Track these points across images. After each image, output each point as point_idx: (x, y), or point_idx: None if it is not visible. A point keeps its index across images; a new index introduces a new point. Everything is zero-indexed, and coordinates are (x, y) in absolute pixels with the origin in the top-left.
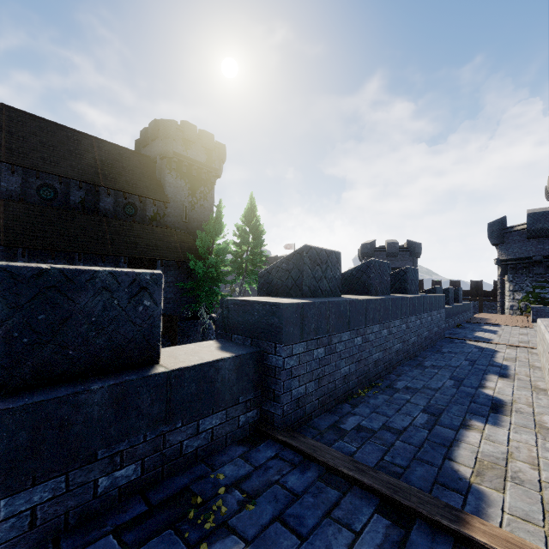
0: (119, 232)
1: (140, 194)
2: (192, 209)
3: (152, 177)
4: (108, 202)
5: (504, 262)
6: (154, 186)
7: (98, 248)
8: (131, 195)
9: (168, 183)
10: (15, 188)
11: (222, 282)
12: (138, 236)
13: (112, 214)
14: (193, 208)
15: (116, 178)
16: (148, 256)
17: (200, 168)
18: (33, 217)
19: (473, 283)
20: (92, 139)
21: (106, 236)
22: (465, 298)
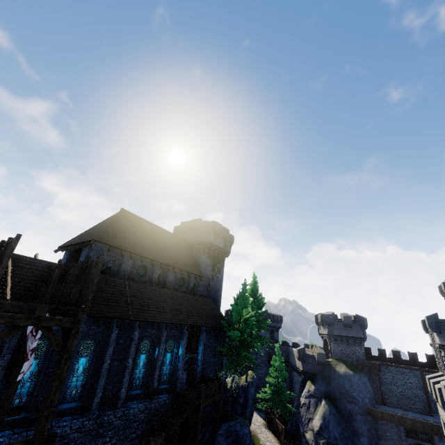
0: (182, 303)
1: (189, 271)
2: (212, 280)
3: (191, 256)
4: (171, 277)
5: None
6: (194, 263)
7: (174, 318)
8: (183, 271)
9: (202, 261)
10: (128, 268)
11: (250, 348)
12: (191, 305)
13: (172, 285)
14: (213, 279)
15: (176, 259)
16: (199, 323)
17: (219, 251)
18: (141, 293)
19: (410, 354)
20: (161, 230)
21: (177, 306)
22: (408, 367)
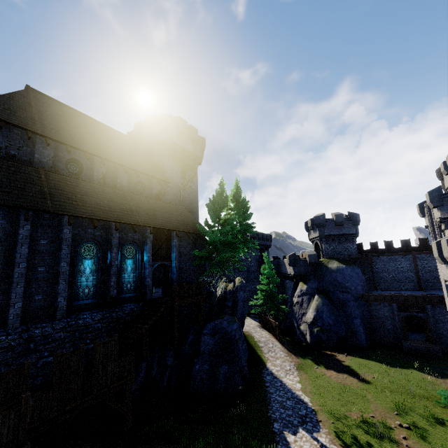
0: (140, 205)
1: (148, 173)
2: (184, 190)
3: (151, 161)
4: (124, 179)
5: (447, 219)
6: (155, 168)
7: (129, 218)
8: (140, 174)
9: (166, 166)
10: (47, 160)
11: (233, 248)
12: (154, 209)
13: (127, 190)
14: (184, 188)
15: (128, 159)
16: (167, 227)
17: (188, 156)
18: (70, 187)
19: (403, 242)
20: (102, 125)
21: (132, 208)
22: (401, 254)
